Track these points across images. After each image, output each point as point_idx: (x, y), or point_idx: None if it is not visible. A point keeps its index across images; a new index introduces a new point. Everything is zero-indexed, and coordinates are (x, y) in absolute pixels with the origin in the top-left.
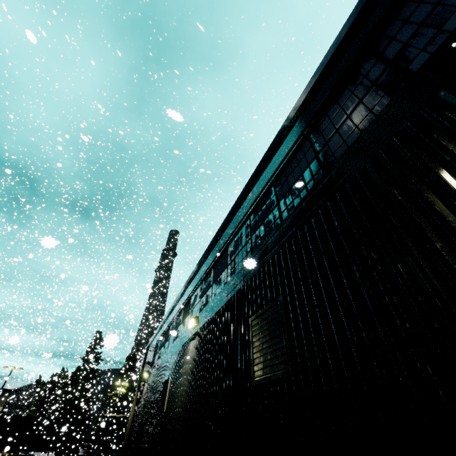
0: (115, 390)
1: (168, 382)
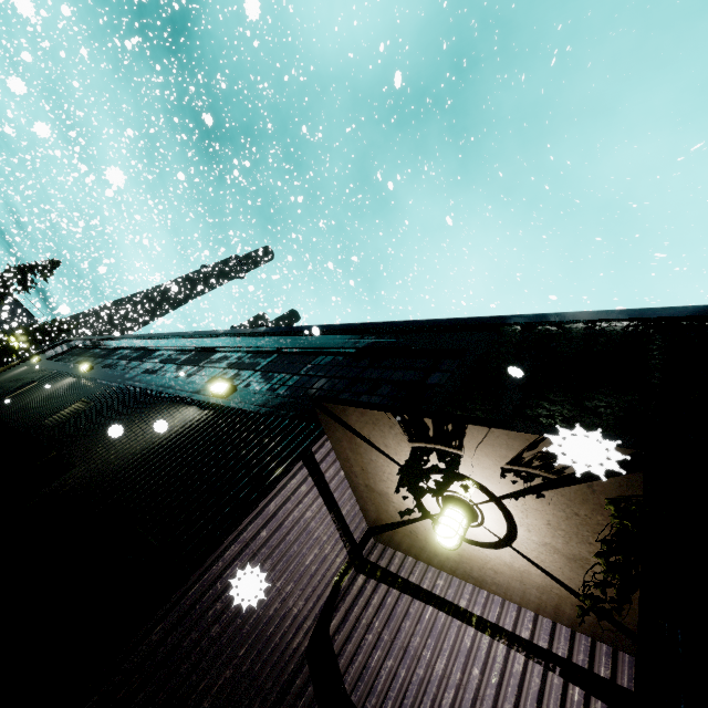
0: (7, 336)
1: (33, 384)
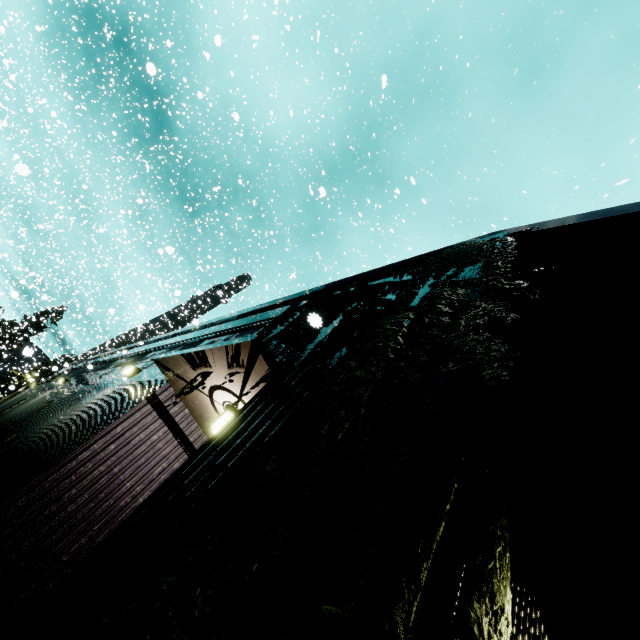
0: (24, 374)
1: (24, 400)
